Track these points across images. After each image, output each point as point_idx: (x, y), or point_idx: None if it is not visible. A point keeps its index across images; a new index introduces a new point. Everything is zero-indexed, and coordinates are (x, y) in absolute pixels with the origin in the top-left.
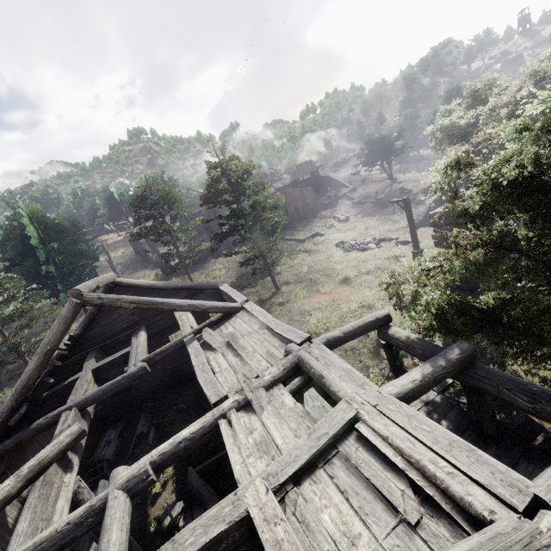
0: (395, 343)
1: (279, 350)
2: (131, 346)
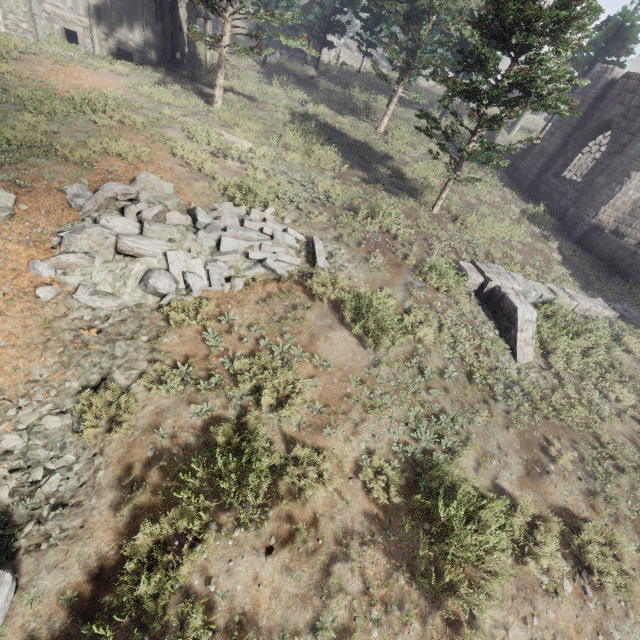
0: None
1: None
2: None
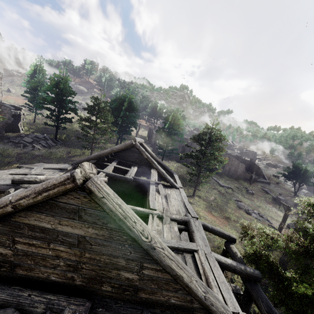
0: (229, 251)
1: (183, 213)
2: (130, 169)
